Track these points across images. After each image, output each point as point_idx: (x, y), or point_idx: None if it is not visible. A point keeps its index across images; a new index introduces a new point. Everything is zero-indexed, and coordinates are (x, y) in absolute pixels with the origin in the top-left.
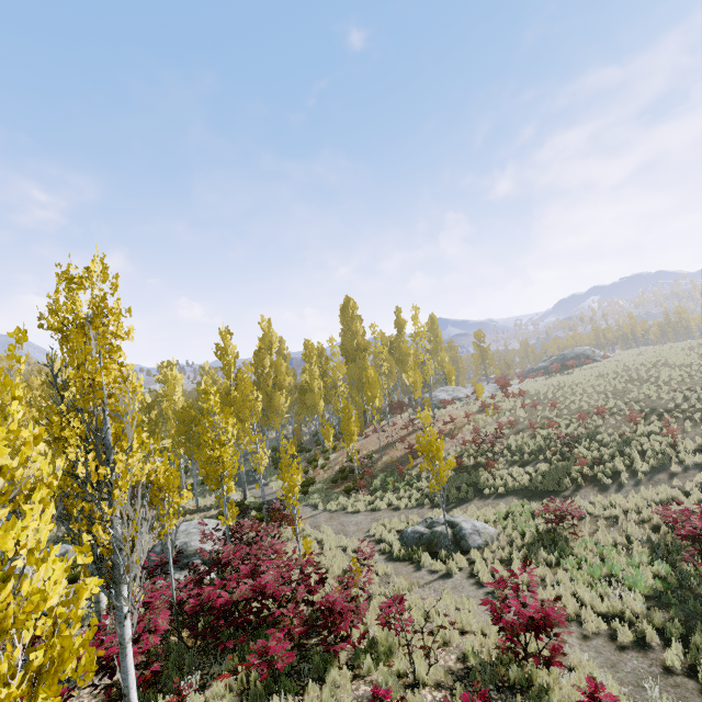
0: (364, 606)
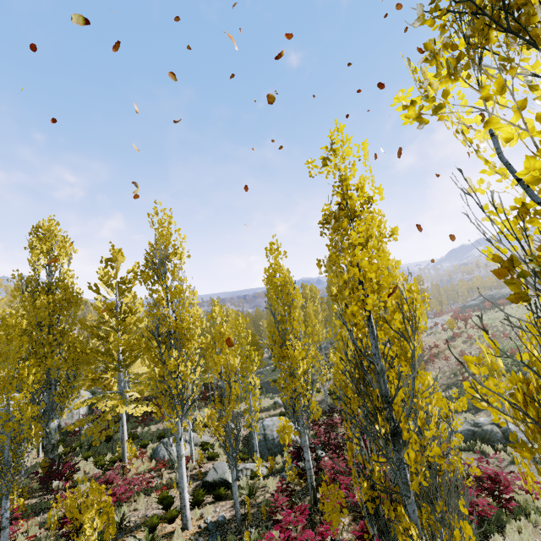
0: (509, 477)
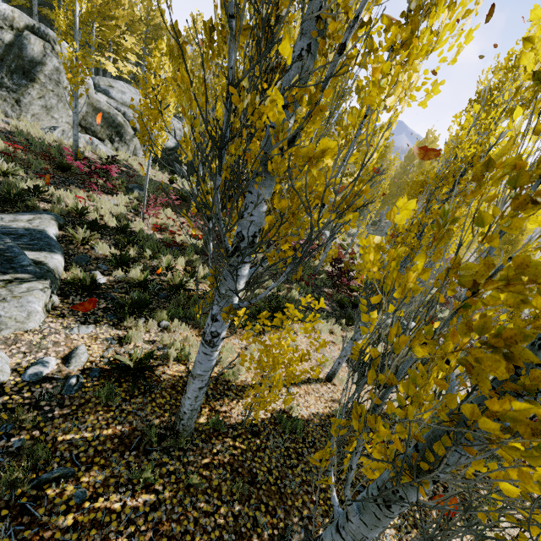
0: None
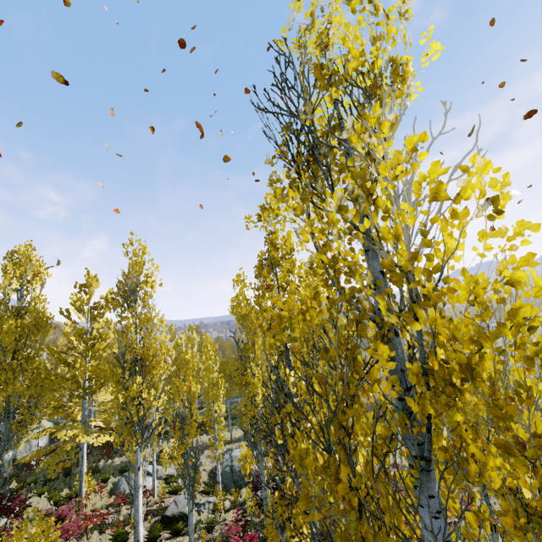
0: None
